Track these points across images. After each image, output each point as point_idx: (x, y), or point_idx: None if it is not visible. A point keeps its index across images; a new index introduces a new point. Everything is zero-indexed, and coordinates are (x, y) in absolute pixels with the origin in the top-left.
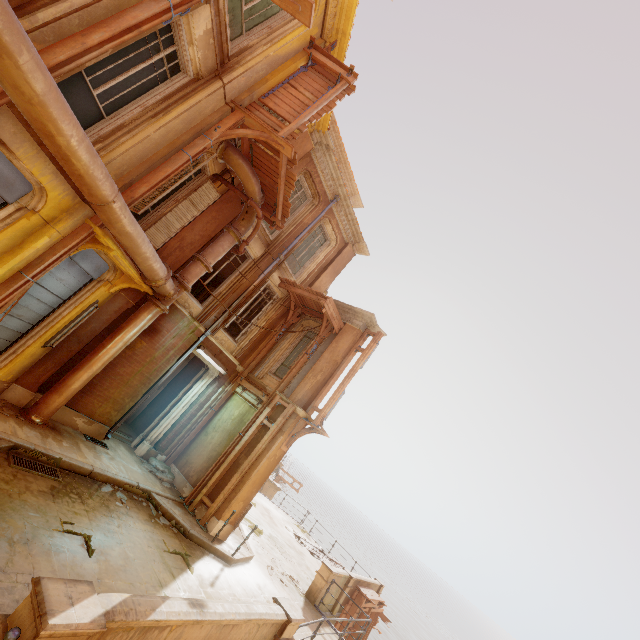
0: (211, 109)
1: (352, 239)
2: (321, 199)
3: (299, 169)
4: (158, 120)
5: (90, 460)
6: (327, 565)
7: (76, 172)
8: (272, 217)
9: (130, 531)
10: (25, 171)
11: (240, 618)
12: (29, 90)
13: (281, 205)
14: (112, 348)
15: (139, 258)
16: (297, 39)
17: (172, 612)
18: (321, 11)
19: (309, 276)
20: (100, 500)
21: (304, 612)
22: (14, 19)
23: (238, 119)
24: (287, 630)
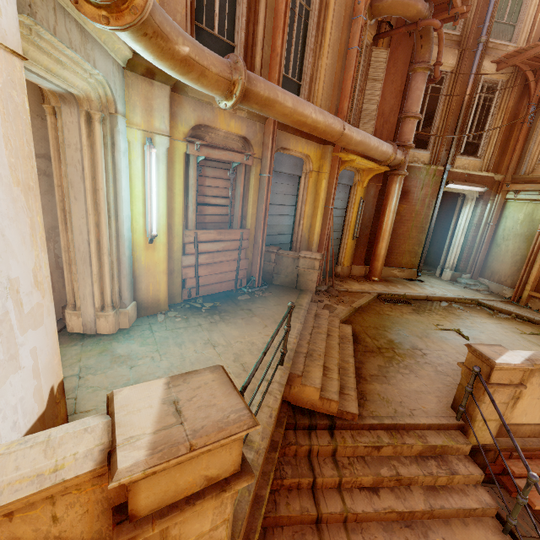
0: None
1: None
2: None
3: None
4: (323, 49)
5: (420, 291)
6: None
7: (321, 131)
8: (450, 13)
9: (482, 325)
10: (296, 154)
11: None
12: (288, 110)
13: None
14: (388, 220)
15: (372, 152)
16: None
17: None
18: None
19: (534, 24)
20: (445, 311)
21: None
22: (267, 82)
23: None
24: None
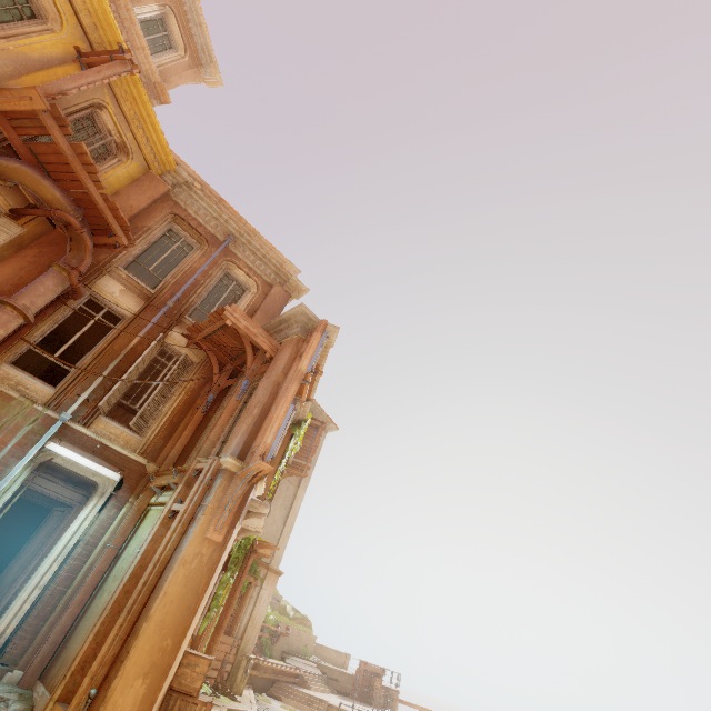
0: None
1: (278, 280)
2: (210, 241)
3: (162, 213)
4: None
5: None
6: None
7: None
8: (111, 237)
9: None
10: None
11: None
12: None
13: (109, 212)
14: None
15: None
16: (52, 45)
17: None
18: (75, 23)
19: None
20: None
21: None
22: None
23: None
24: None
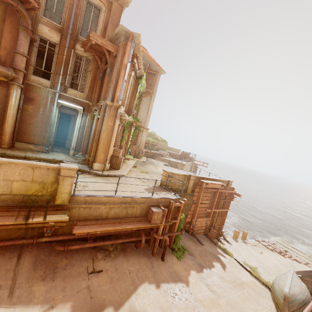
0: None
1: None
2: None
3: None
4: None
5: (28, 154)
6: (164, 170)
7: None
8: (30, 4)
9: None
10: None
11: (1, 160)
12: None
13: None
14: (9, 110)
15: None
16: None
17: None
18: None
19: None
20: None
21: (150, 188)
22: None
23: None
24: (63, 172)
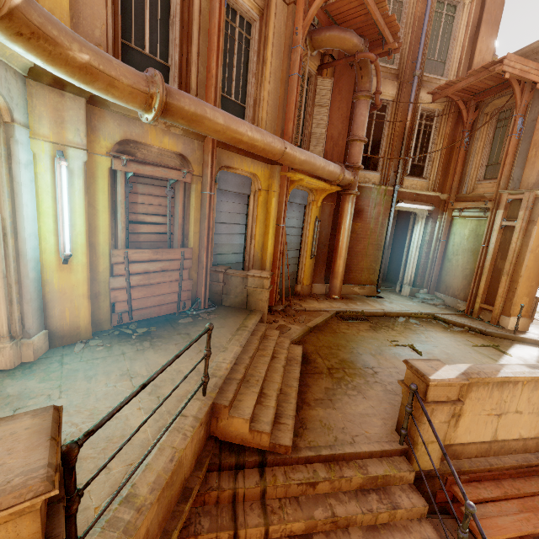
0: (283, 24)
1: None
2: None
3: None
4: (265, 74)
5: (378, 307)
6: None
7: (261, 149)
8: (384, 48)
9: (436, 339)
10: (243, 173)
11: None
12: (220, 127)
13: (385, 27)
14: (343, 238)
15: (319, 171)
16: None
17: (515, 372)
18: None
19: (460, 61)
20: (402, 326)
21: None
22: (193, 98)
23: (303, 4)
24: None
